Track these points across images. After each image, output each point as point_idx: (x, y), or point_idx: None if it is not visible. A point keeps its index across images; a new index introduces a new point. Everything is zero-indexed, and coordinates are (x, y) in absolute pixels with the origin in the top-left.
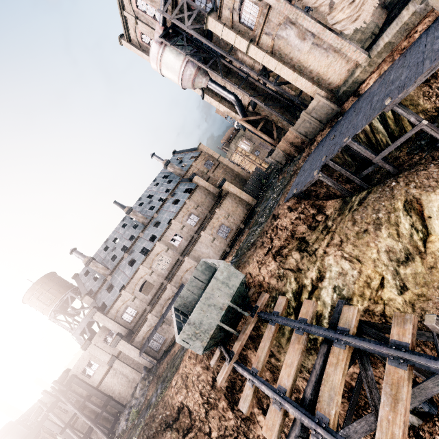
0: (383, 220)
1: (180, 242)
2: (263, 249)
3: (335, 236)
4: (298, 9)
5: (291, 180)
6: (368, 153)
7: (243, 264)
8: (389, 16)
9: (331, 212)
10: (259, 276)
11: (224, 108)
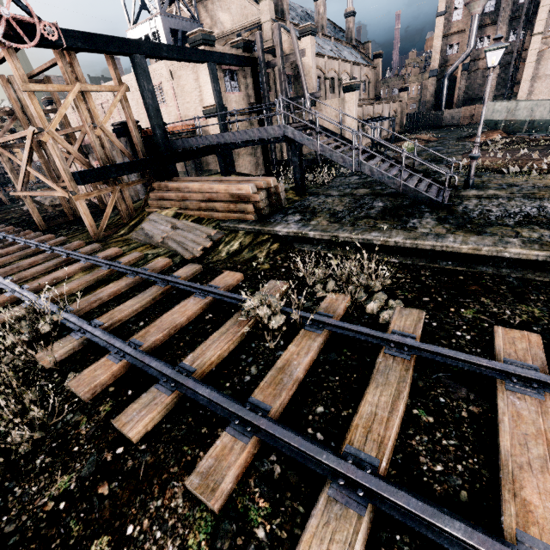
0: None
1: None
2: None
3: None
4: None
5: None
6: None
7: None
8: None
9: None
10: None
11: (438, 45)
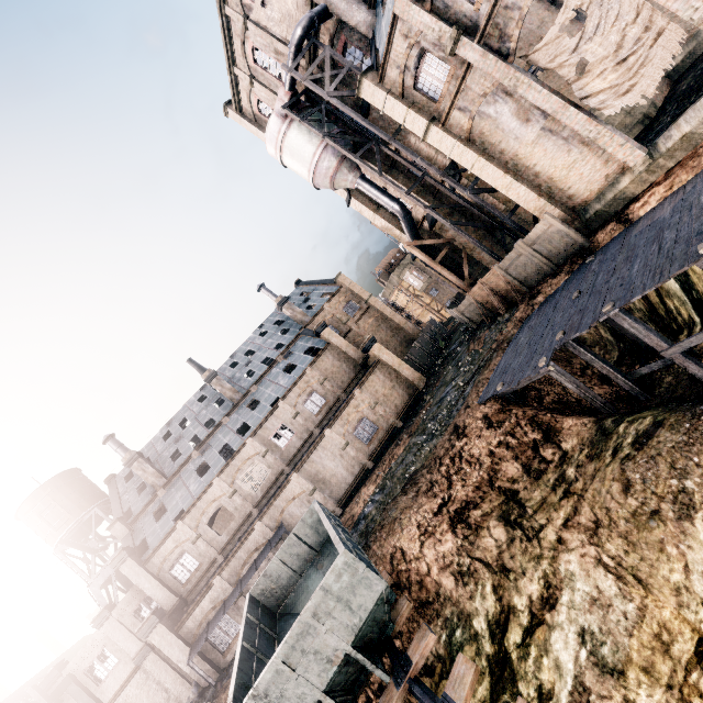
0: (696, 498)
1: (289, 441)
2: (431, 499)
3: (582, 508)
4: (520, 70)
5: (492, 361)
6: (653, 339)
7: (392, 524)
8: (677, 89)
9: (573, 445)
10: (420, 561)
11: (382, 222)
